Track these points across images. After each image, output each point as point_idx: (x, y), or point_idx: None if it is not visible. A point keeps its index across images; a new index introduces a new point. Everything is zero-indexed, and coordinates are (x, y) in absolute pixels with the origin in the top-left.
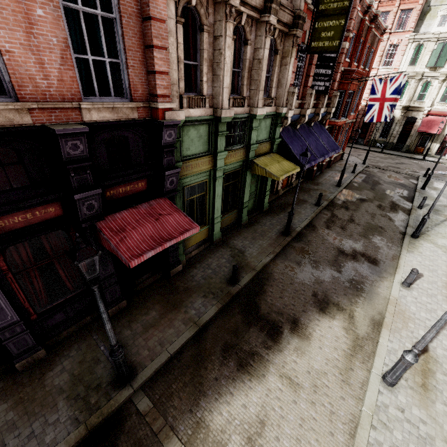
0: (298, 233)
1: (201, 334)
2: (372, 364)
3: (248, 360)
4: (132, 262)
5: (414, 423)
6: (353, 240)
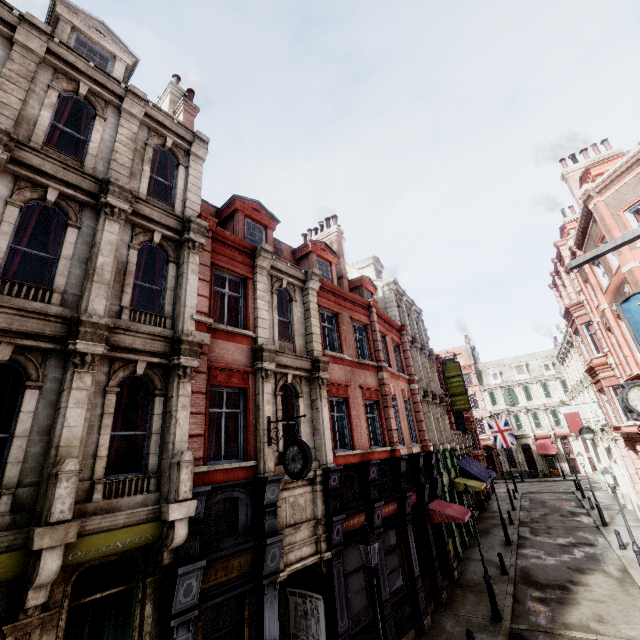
0: (517, 543)
1: (517, 600)
2: (637, 584)
3: (562, 600)
4: (464, 518)
5: None
6: (564, 537)
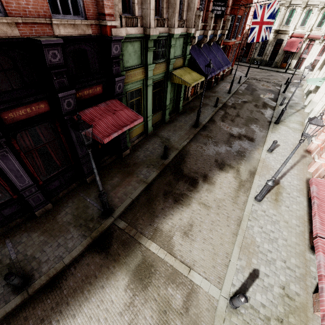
0: (204, 126)
1: (149, 188)
2: (249, 193)
3: (180, 198)
4: (105, 139)
5: (270, 216)
6: (239, 128)
